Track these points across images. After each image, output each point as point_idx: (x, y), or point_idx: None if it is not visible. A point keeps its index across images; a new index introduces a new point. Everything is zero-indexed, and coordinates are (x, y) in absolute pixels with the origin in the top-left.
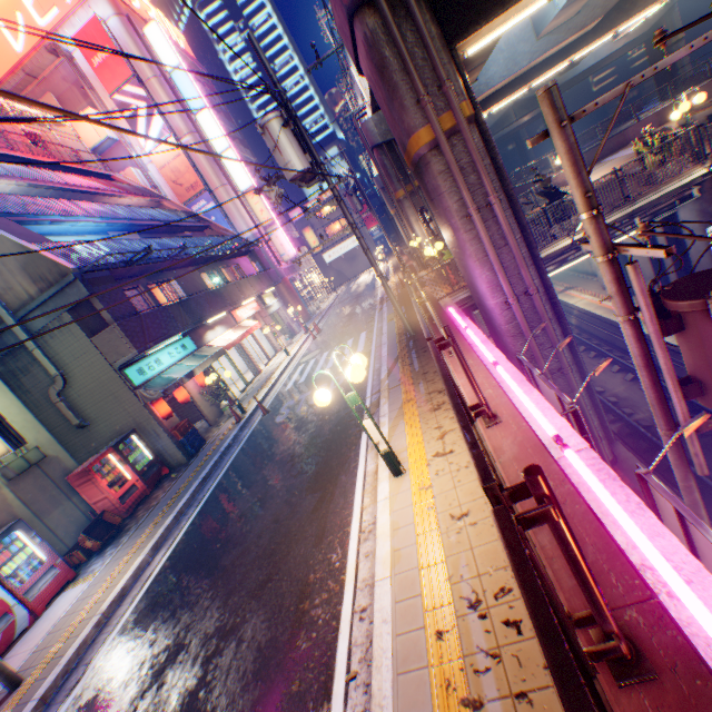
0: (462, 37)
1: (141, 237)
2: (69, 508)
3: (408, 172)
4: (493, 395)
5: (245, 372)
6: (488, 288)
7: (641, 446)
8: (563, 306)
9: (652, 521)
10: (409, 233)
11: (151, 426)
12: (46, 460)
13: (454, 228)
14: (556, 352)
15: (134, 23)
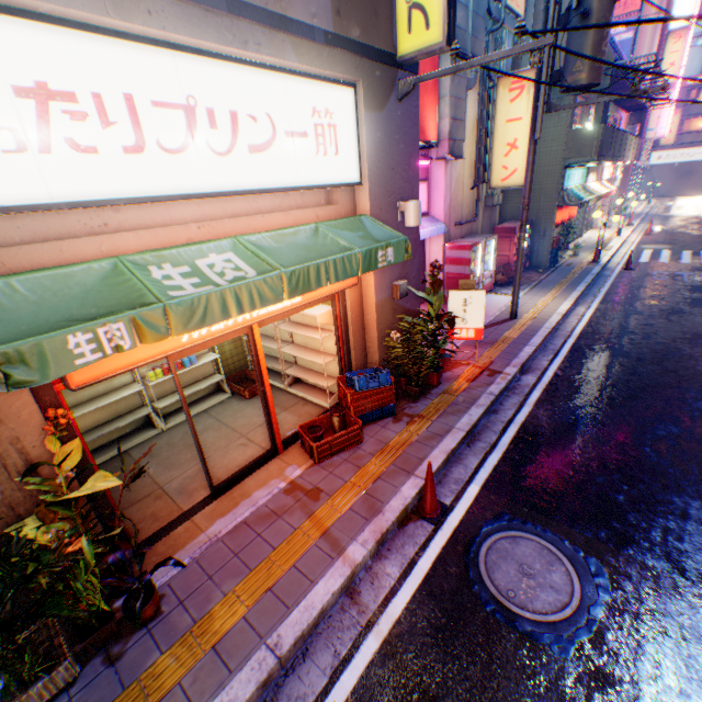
0: None
1: None
2: None
3: None
4: None
5: None
6: None
7: None
8: None
9: None
10: None
11: (544, 226)
12: (493, 207)
13: None
14: None
15: None
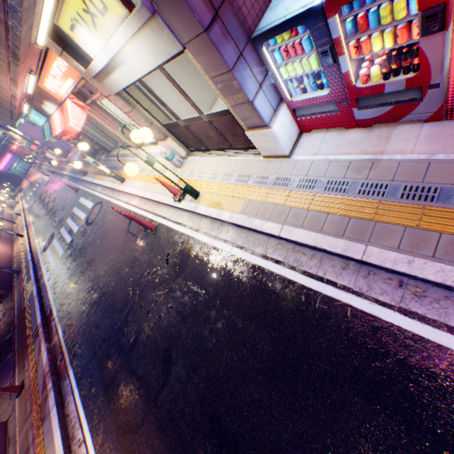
0: None
1: None
2: None
3: None
4: None
5: None
6: None
7: None
8: None
9: None
10: None
11: None
12: None
13: None
14: None
15: None
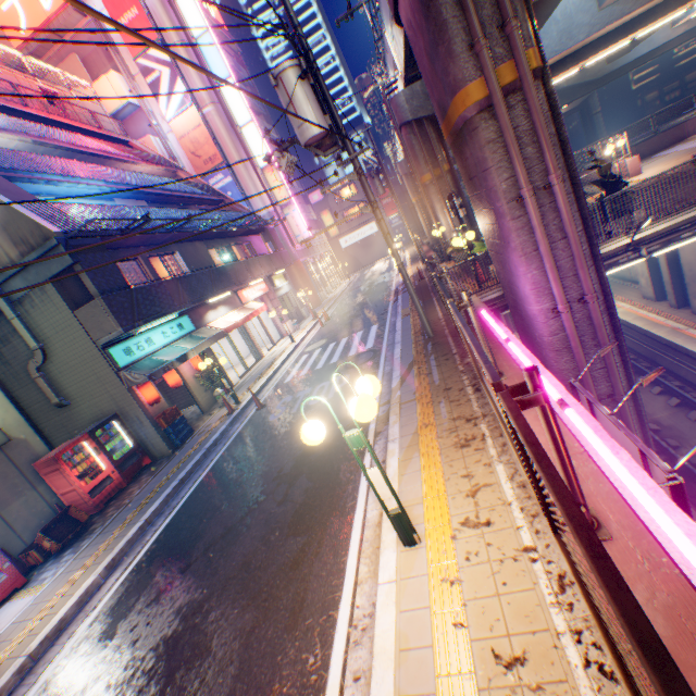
0: None
1: (150, 206)
2: (32, 499)
3: (438, 155)
4: (580, 471)
5: (248, 354)
6: (533, 290)
7: (691, 489)
8: None
9: None
10: (433, 221)
11: (134, 412)
12: (11, 443)
13: (498, 213)
14: (611, 375)
15: None
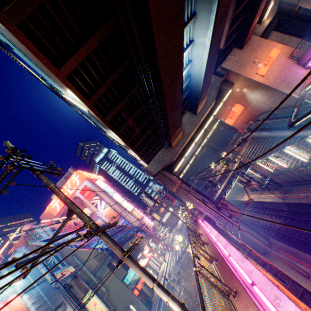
0: (173, 170)
1: None
2: None
3: None
4: (202, 231)
5: None
6: (204, 211)
7: (279, 235)
8: (244, 201)
9: (221, 236)
10: (185, 201)
11: (135, 299)
12: None
13: (189, 202)
14: None
15: (93, 182)
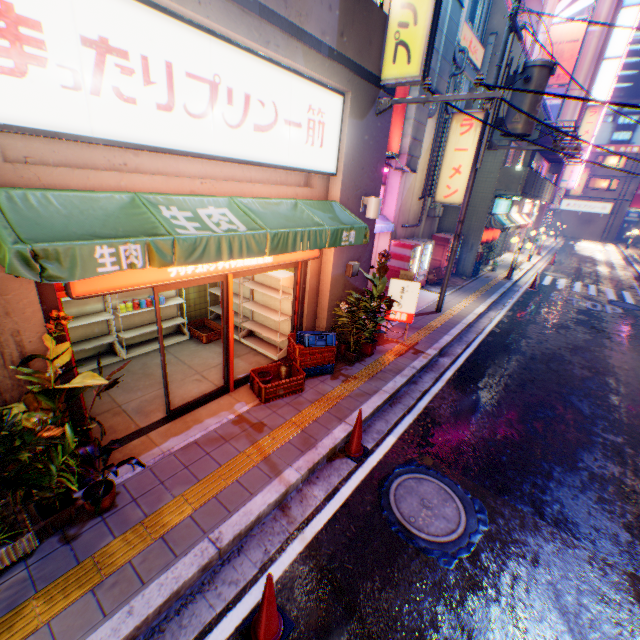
0: None
1: None
2: None
3: None
4: None
5: None
6: None
7: None
8: None
9: None
10: None
11: (472, 242)
12: (434, 218)
13: None
14: None
15: None
